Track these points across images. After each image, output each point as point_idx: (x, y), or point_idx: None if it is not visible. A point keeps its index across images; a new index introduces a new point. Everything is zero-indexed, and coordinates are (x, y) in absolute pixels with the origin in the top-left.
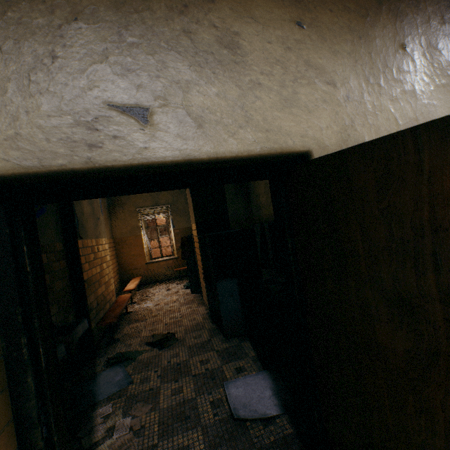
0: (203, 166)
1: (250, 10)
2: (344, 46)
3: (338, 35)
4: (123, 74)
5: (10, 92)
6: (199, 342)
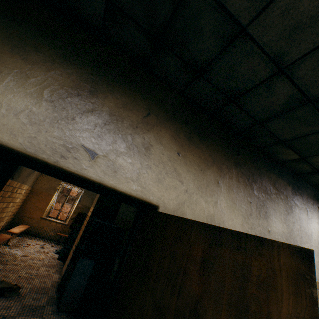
0: (107, 188)
1: (161, 140)
2: (193, 170)
3: (192, 165)
4: (96, 137)
5: (46, 122)
6: (34, 304)
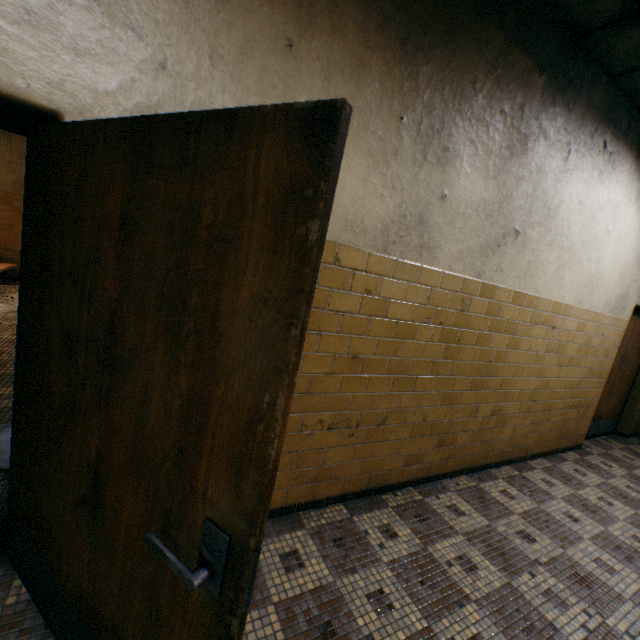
0: None
1: None
2: None
3: None
4: None
5: None
6: None
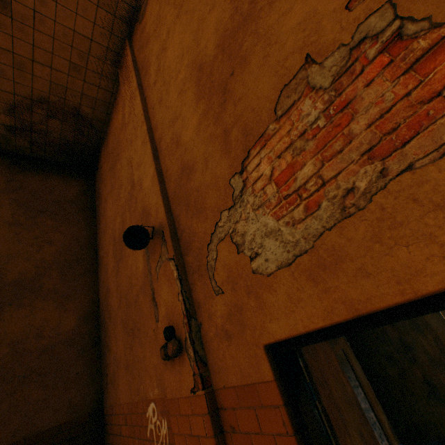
0: None
1: None
2: None
3: None
4: None
5: None
6: None
